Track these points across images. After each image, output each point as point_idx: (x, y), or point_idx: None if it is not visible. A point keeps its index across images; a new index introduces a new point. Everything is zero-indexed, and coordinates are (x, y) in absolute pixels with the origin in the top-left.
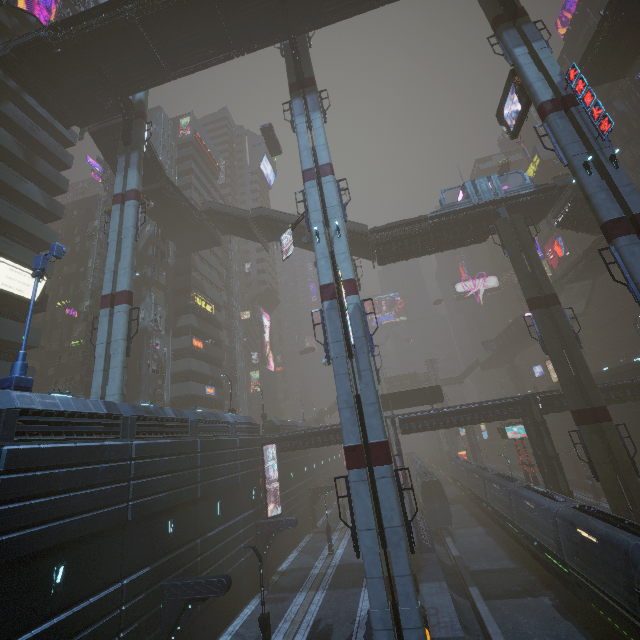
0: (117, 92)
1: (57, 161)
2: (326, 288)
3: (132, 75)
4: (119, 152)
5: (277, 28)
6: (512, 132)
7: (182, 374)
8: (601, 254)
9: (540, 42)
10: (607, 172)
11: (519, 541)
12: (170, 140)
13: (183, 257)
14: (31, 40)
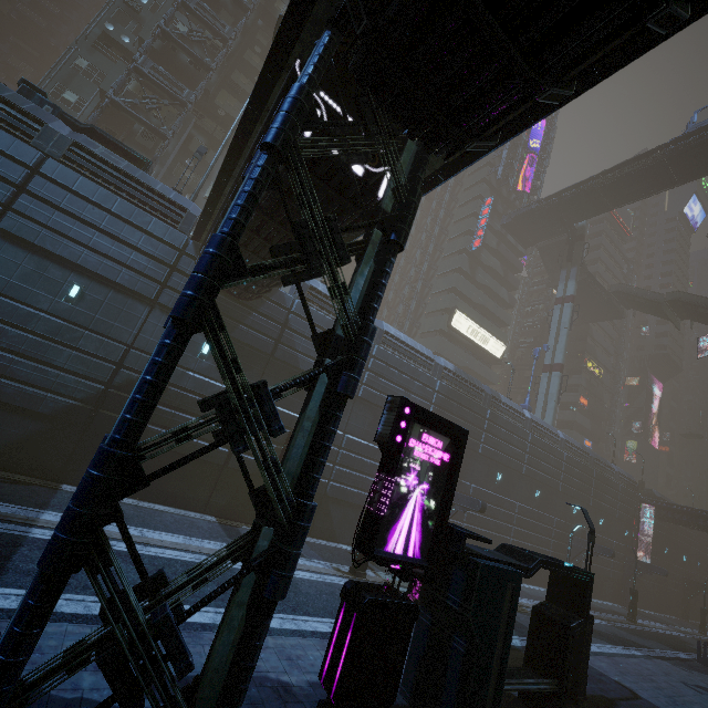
0: (568, 227)
1: (515, 270)
2: None
3: (582, 215)
4: (562, 267)
5: None
6: None
7: (566, 422)
8: None
9: None
10: None
11: None
12: None
13: (581, 325)
14: (525, 212)
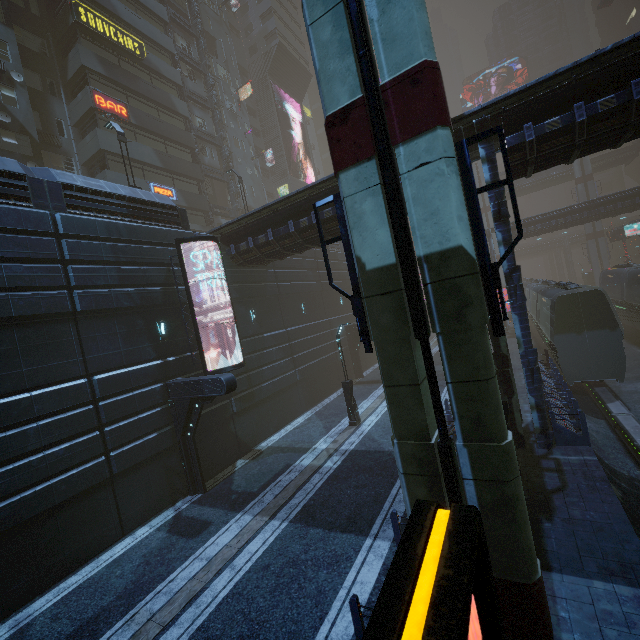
0: None
1: None
2: None
3: None
4: None
5: None
6: None
7: (98, 163)
8: None
9: None
10: None
11: None
12: None
13: None
14: None
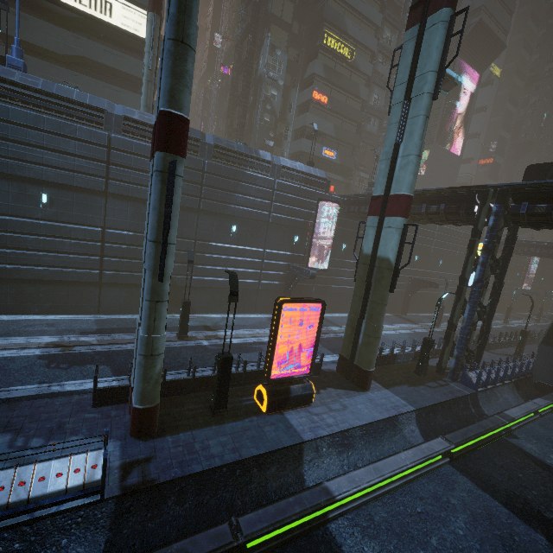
0: None
1: None
2: None
3: None
4: None
5: None
6: None
7: (301, 132)
8: None
9: None
10: None
11: None
12: None
13: None
14: None
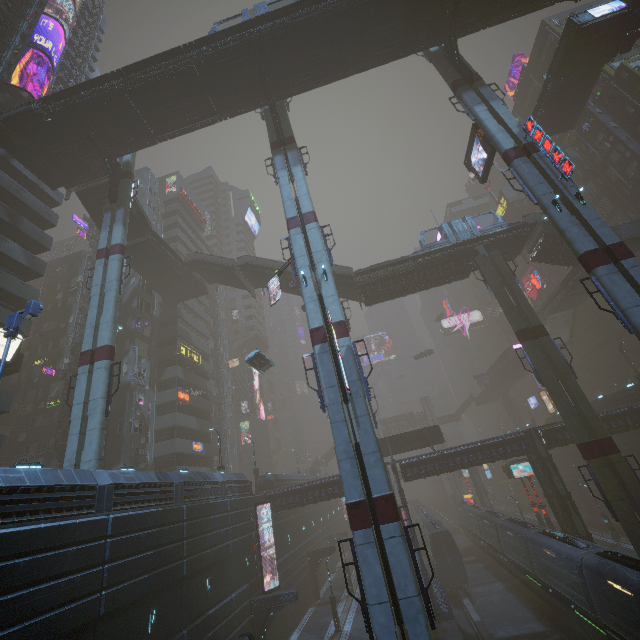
0: (105, 155)
1: (42, 220)
2: (316, 331)
3: (120, 139)
4: (105, 209)
5: (257, 96)
6: (481, 177)
7: (167, 430)
8: (583, 284)
9: (496, 100)
10: (575, 208)
11: (544, 597)
12: (157, 197)
13: (169, 308)
14: (22, 111)
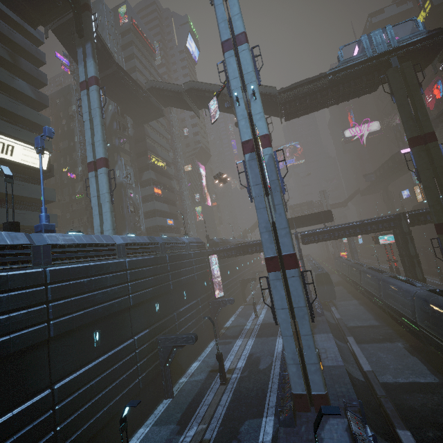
0: None
1: (34, 59)
2: (246, 144)
3: None
4: (76, 45)
5: None
6: None
7: (150, 212)
8: None
9: None
10: None
11: (383, 309)
12: (113, 29)
13: (138, 128)
14: None
